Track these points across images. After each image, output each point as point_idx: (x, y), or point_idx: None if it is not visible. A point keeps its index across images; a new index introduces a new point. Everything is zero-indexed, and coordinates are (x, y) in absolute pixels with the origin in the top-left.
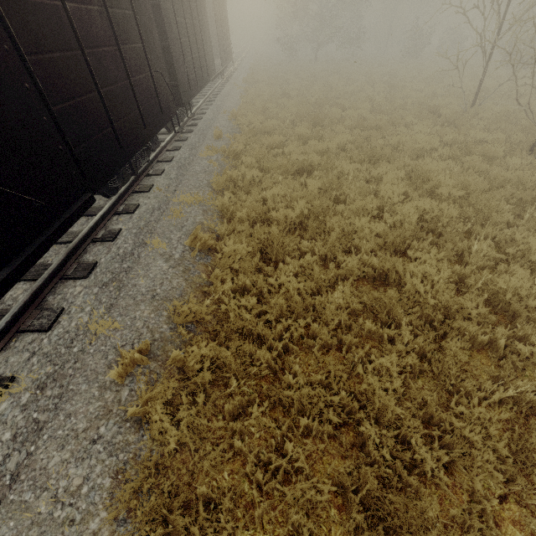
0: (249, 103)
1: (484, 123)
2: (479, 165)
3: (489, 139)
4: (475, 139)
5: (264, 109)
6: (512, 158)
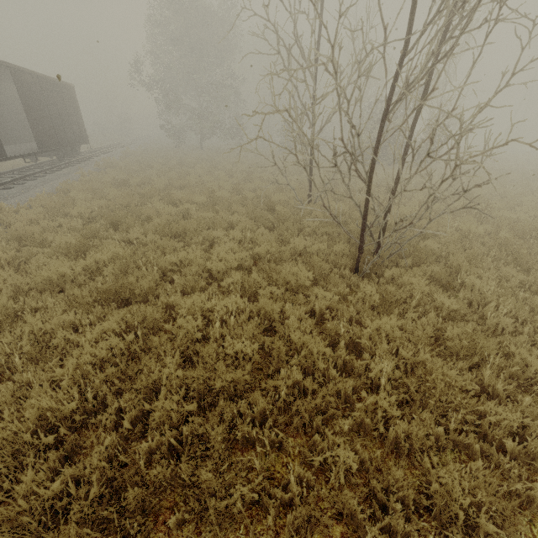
0: (52, 193)
1: (314, 225)
2: (269, 308)
3: (311, 249)
4: (296, 249)
5: (68, 201)
6: (320, 290)
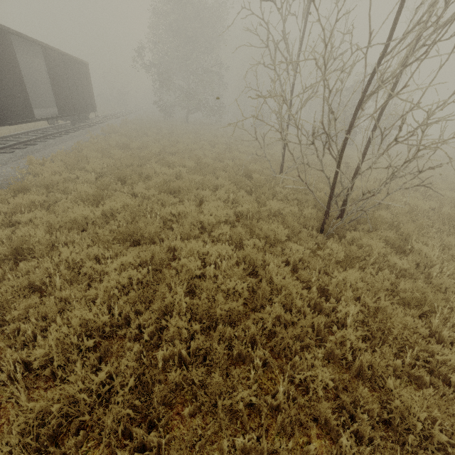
0: (70, 150)
1: (286, 191)
2: (254, 256)
3: (284, 211)
4: (271, 210)
5: (82, 158)
6: (294, 244)
